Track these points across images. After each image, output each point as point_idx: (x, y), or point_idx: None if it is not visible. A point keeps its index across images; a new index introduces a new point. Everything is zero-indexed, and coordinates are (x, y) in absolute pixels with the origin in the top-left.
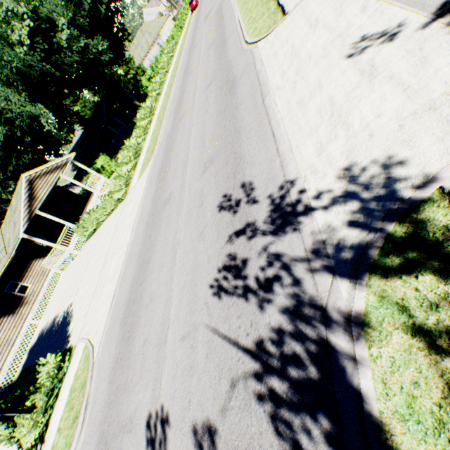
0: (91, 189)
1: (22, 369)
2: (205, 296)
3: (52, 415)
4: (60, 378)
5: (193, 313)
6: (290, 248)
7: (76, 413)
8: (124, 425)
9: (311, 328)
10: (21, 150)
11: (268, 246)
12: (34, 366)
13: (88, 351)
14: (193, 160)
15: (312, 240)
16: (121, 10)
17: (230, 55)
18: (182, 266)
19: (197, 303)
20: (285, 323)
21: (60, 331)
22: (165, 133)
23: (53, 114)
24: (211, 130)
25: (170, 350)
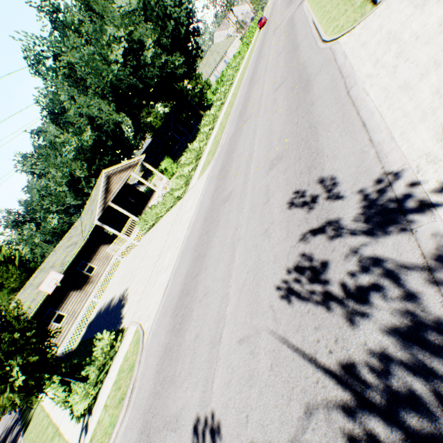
0: (154, 187)
1: (80, 340)
2: (270, 298)
3: (101, 389)
4: (111, 356)
5: (253, 314)
6: (395, 252)
7: (123, 394)
8: (168, 421)
9: (441, 361)
10: (103, 152)
11: (360, 248)
12: (90, 340)
13: (139, 336)
14: (257, 159)
15: (435, 243)
16: (198, 30)
17: (304, 56)
18: (242, 263)
19: (259, 304)
20: (393, 348)
21: (115, 312)
22: (227, 136)
23: (131, 124)
24: (280, 128)
25: (224, 351)
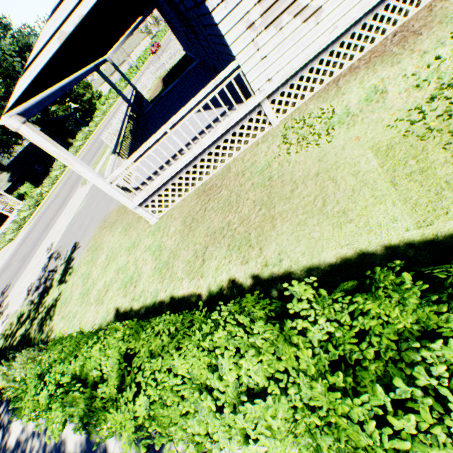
0: (7, 213)
1: None
2: None
3: None
4: None
5: None
6: None
7: None
8: None
9: None
10: None
11: None
12: None
13: None
14: (28, 246)
15: None
16: None
17: None
18: None
19: None
20: None
21: None
22: (52, 199)
23: None
24: (41, 232)
25: None
